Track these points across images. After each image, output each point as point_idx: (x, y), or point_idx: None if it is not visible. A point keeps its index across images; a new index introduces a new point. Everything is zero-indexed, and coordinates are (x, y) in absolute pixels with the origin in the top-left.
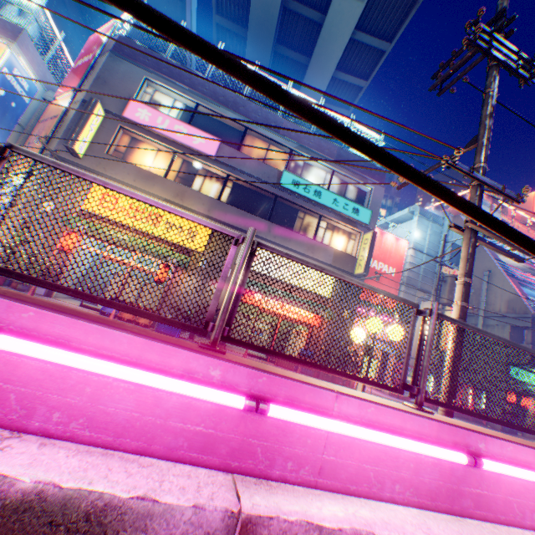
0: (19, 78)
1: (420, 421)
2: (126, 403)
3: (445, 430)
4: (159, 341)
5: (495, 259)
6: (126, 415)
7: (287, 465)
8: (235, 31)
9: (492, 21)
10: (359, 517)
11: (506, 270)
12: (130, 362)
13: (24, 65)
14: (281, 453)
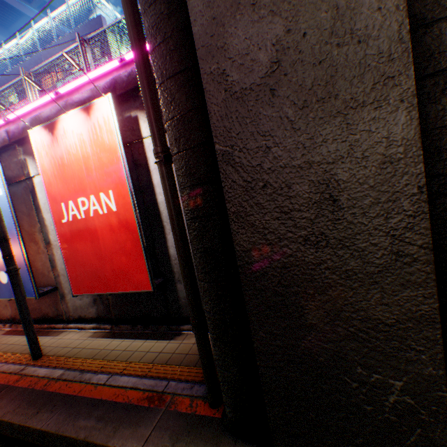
0: None
1: None
2: None
3: None
4: None
5: None
6: None
7: None
8: (43, 1)
9: None
10: None
11: None
12: None
13: None
14: None
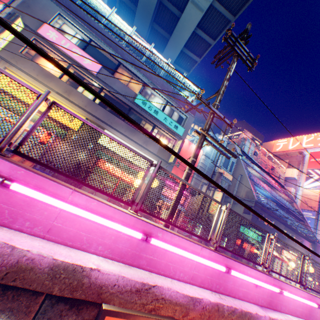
0: None
1: (125, 215)
2: None
3: (140, 223)
4: None
5: (246, 169)
6: None
7: (26, 223)
8: (130, 6)
9: (241, 34)
10: (53, 250)
11: (250, 176)
12: None
13: None
14: (23, 216)
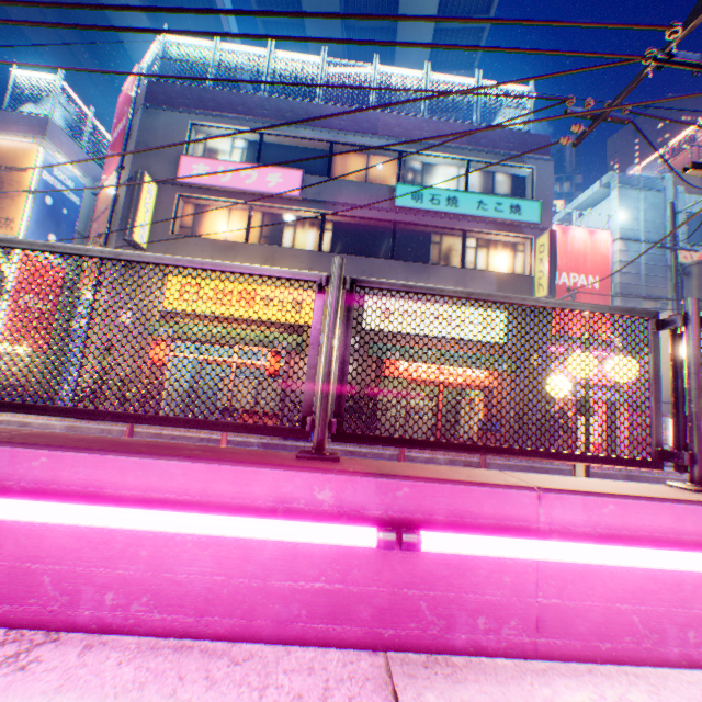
0: (62, 179)
1: None
2: (201, 563)
3: None
4: (227, 463)
5: None
6: (205, 582)
7: (476, 623)
8: (287, 21)
9: None
10: None
11: None
12: (193, 502)
13: (62, 161)
14: (462, 605)
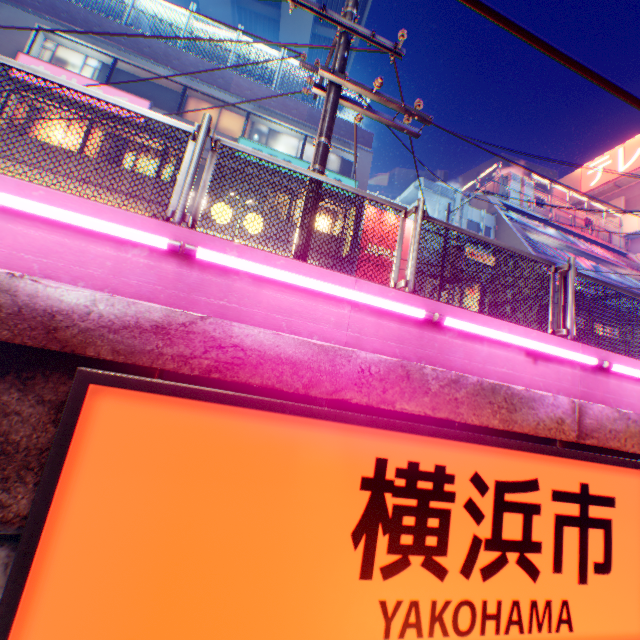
0: None
1: (128, 217)
2: None
3: (173, 231)
4: None
5: (522, 236)
6: None
7: None
8: None
9: None
10: None
11: (535, 247)
12: None
13: None
14: None
